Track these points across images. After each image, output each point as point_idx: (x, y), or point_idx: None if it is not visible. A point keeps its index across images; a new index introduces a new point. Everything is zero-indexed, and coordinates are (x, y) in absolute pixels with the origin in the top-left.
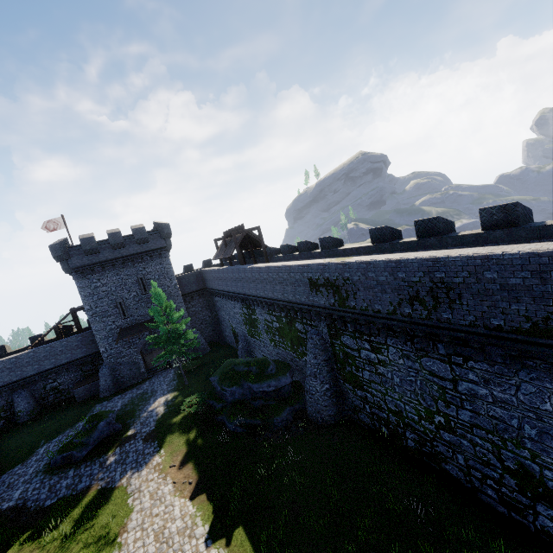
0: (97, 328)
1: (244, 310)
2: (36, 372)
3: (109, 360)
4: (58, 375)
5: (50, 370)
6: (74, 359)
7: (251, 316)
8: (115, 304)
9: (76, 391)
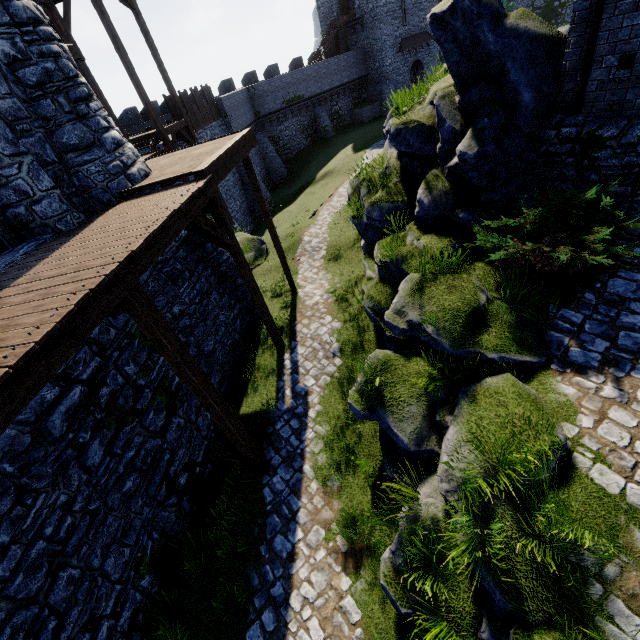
0: (388, 33)
1: (538, 3)
2: (330, 88)
3: (392, 76)
4: (339, 97)
5: (336, 89)
6: (351, 79)
7: (553, 5)
8: (400, 4)
9: (365, 110)
